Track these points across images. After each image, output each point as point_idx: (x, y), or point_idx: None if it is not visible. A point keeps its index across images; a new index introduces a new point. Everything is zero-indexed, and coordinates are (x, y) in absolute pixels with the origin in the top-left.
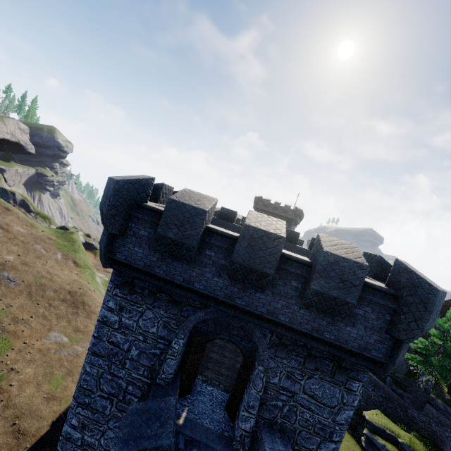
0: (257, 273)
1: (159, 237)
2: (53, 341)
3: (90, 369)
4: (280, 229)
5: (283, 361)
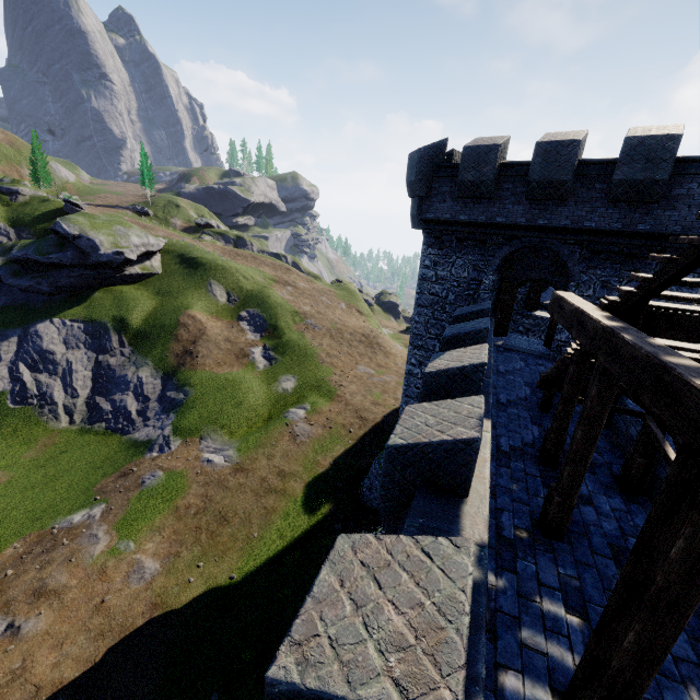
0: (554, 185)
1: (460, 184)
2: (363, 372)
3: (418, 319)
4: (576, 136)
5: (596, 273)
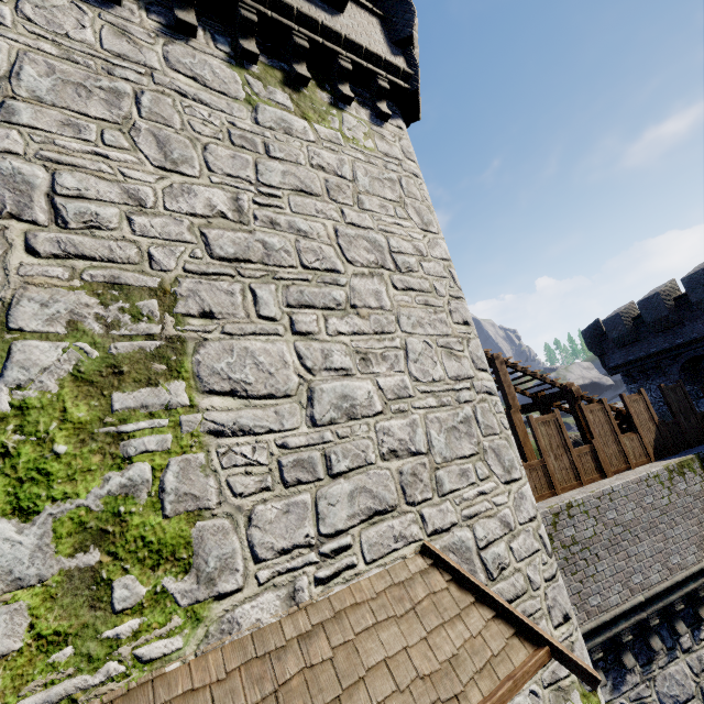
0: (662, 320)
1: (612, 341)
2: None
3: None
4: (659, 289)
5: None
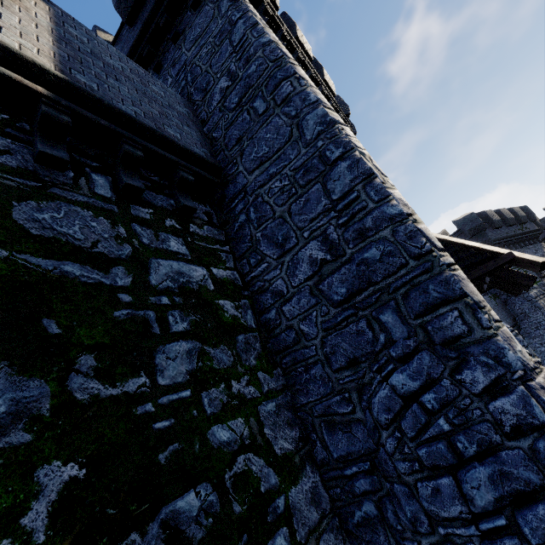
0: None
1: None
2: None
3: None
4: None
5: None
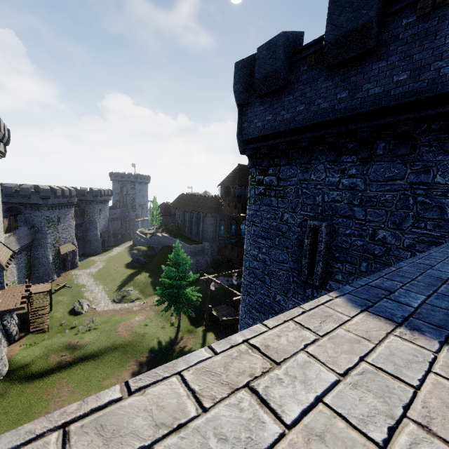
0: (9, 194)
1: None
2: None
3: None
4: (12, 185)
5: (27, 211)
